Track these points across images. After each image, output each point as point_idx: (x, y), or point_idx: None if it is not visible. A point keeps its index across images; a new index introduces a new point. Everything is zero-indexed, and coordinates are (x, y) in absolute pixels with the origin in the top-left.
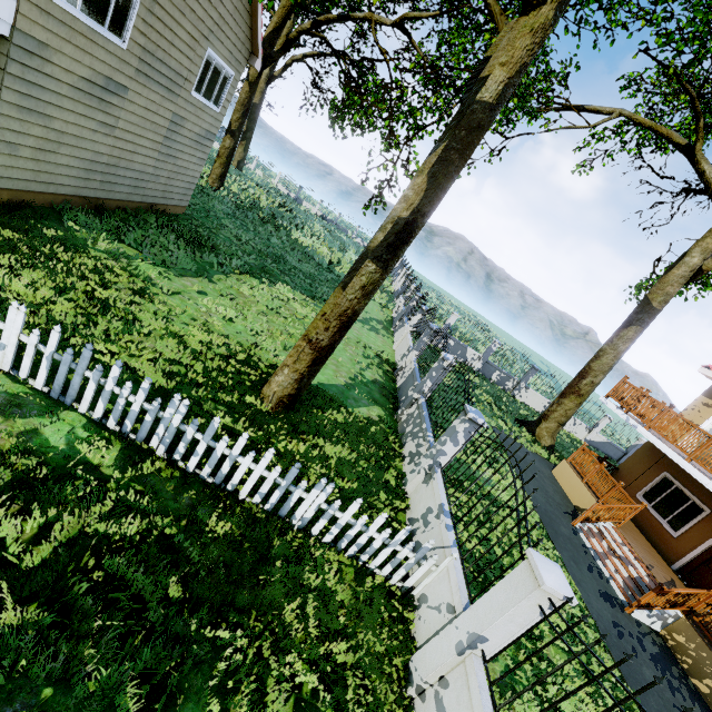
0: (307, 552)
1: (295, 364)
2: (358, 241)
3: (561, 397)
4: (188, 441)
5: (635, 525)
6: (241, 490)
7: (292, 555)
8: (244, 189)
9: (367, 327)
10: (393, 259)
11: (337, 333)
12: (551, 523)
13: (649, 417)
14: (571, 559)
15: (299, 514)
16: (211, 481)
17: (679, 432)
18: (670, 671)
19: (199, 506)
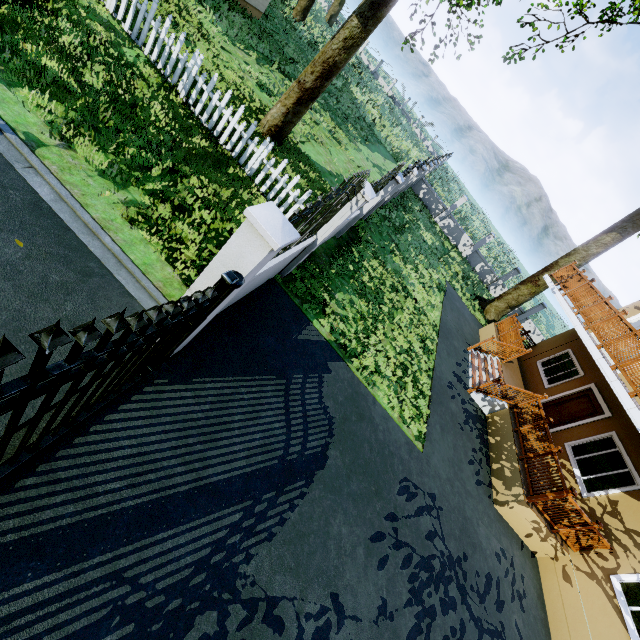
0: (248, 188)
1: (285, 100)
2: (417, 132)
3: (520, 284)
4: (198, 90)
5: (522, 378)
6: (221, 137)
7: (237, 179)
8: (323, 36)
9: (377, 170)
10: (372, 19)
11: (319, 79)
12: (447, 334)
13: (570, 288)
14: (446, 350)
15: (250, 165)
16: (206, 126)
17: (584, 296)
18: (474, 422)
19: (195, 130)
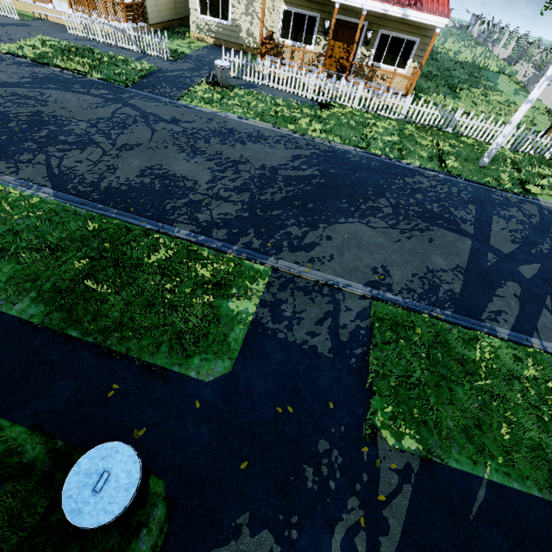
0: None
1: None
2: None
3: None
4: None
5: None
6: None
7: None
8: None
9: (522, 96)
10: None
11: None
12: None
13: None
14: None
15: None
16: None
17: None
18: None
19: None
